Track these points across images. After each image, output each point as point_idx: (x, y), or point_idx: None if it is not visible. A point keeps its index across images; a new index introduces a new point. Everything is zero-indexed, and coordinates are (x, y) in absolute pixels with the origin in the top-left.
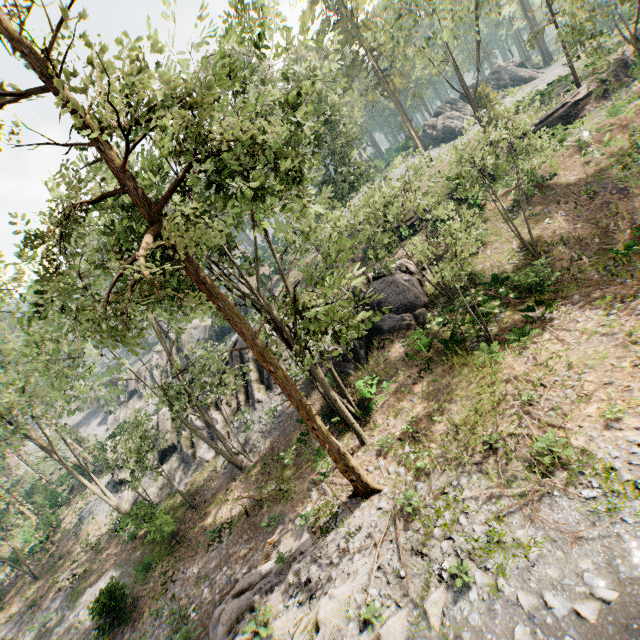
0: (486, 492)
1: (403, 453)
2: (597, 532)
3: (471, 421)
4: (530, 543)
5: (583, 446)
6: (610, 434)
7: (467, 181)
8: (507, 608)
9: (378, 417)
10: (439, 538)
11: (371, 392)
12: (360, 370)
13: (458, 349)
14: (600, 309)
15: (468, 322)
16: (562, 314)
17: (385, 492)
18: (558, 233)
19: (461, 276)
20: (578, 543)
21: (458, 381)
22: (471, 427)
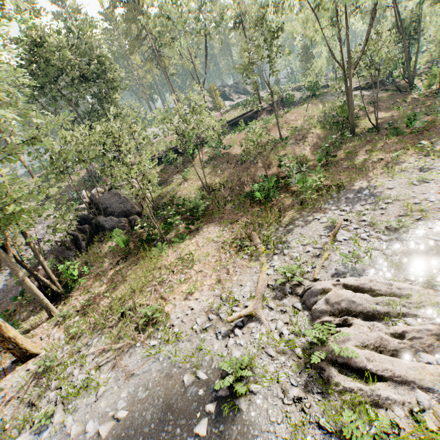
0: (101, 348)
1: (73, 322)
2: (143, 369)
3: (122, 296)
4: (104, 383)
5: (168, 311)
6: (184, 303)
7: (185, 137)
8: (61, 439)
9: (74, 294)
10: (53, 389)
11: (74, 274)
12: (80, 257)
13: (146, 245)
14: (222, 227)
15: (161, 228)
16: (206, 228)
17: (41, 355)
18: (223, 180)
19: (167, 197)
20: (128, 379)
21: (136, 267)
22: (124, 300)
